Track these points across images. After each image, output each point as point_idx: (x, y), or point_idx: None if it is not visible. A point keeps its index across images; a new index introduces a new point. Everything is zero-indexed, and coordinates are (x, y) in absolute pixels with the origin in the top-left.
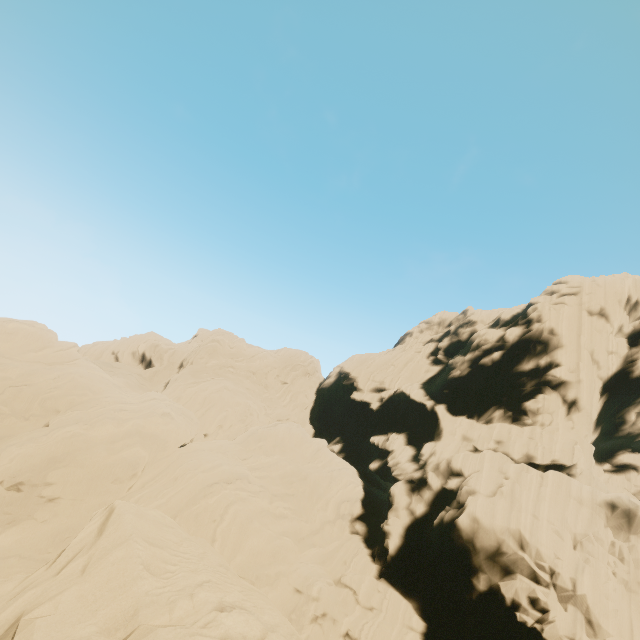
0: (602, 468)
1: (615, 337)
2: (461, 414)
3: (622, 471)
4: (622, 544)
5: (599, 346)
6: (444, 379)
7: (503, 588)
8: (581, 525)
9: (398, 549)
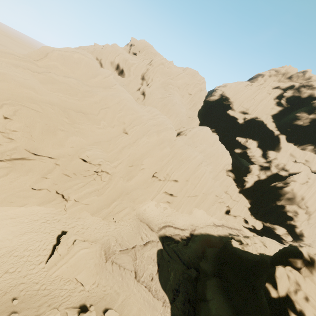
0: None
1: None
2: (291, 142)
3: None
4: None
5: None
6: (290, 123)
7: (288, 207)
8: None
9: (250, 187)
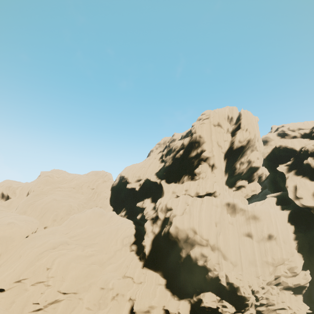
0: (232, 190)
1: (226, 134)
2: (172, 182)
3: (239, 189)
4: (233, 218)
5: (220, 139)
6: (163, 168)
7: (191, 253)
8: (218, 216)
9: (149, 251)
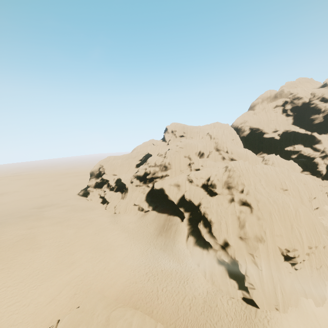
0: None
1: None
2: (321, 134)
3: None
4: None
5: None
6: (311, 124)
7: None
8: None
9: (326, 173)
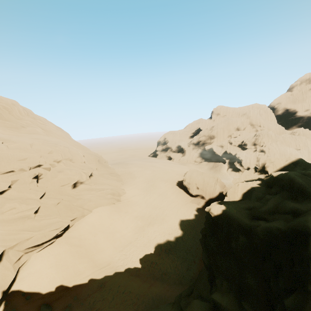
0: None
1: None
2: None
3: None
4: None
5: None
6: None
7: None
8: None
9: None
